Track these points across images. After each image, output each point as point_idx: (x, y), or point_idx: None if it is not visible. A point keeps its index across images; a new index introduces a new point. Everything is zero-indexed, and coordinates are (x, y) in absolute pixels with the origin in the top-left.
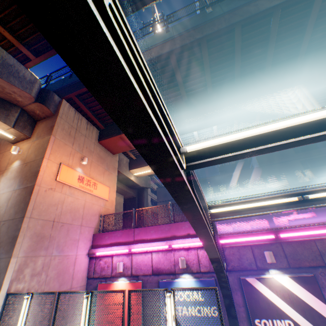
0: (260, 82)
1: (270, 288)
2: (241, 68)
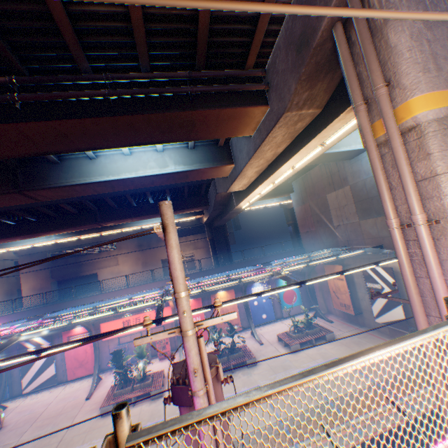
0: (52, 224)
1: (32, 343)
2: (36, 214)
